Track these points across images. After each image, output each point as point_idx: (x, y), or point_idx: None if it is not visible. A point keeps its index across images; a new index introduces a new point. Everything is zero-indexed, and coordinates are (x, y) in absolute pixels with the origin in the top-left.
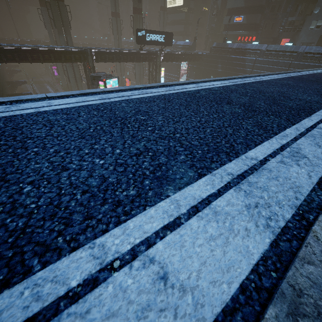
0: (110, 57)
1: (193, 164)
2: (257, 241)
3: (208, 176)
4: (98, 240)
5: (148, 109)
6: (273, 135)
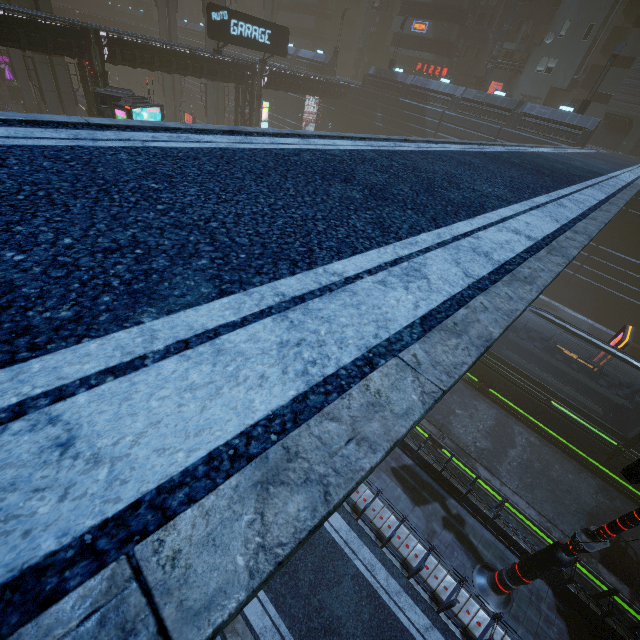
0: (147, 57)
1: (220, 274)
2: (274, 394)
3: (236, 296)
4: None
5: (176, 171)
6: (394, 240)
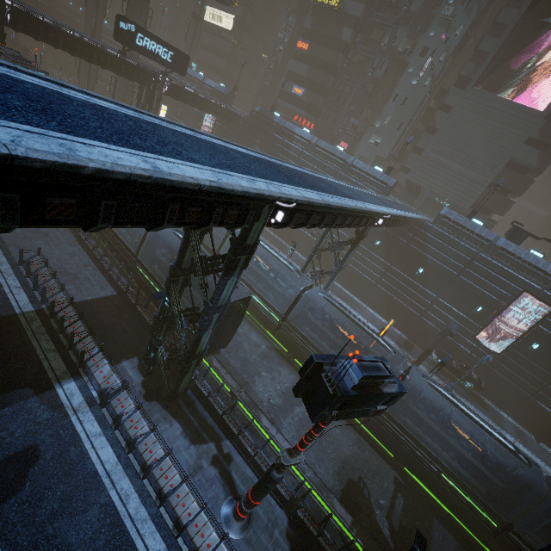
0: (52, 35)
1: None
2: None
3: None
4: None
5: None
6: None
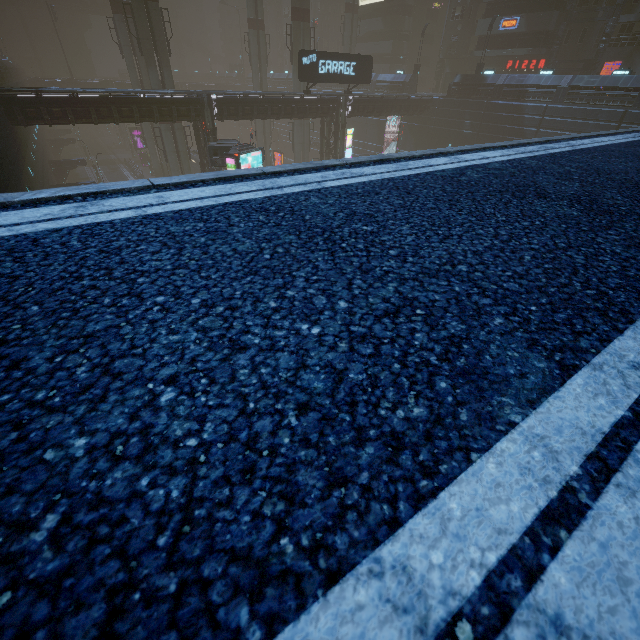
0: (247, 109)
1: (534, 338)
2: None
3: (585, 372)
4: (385, 552)
5: (371, 209)
6: None
